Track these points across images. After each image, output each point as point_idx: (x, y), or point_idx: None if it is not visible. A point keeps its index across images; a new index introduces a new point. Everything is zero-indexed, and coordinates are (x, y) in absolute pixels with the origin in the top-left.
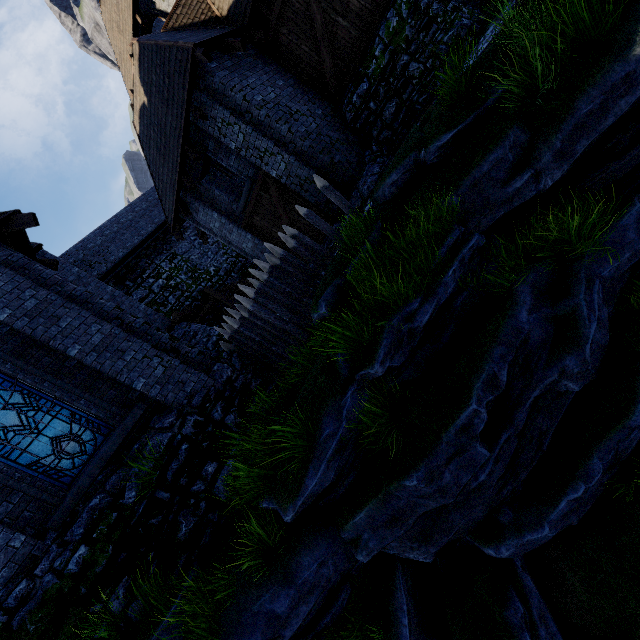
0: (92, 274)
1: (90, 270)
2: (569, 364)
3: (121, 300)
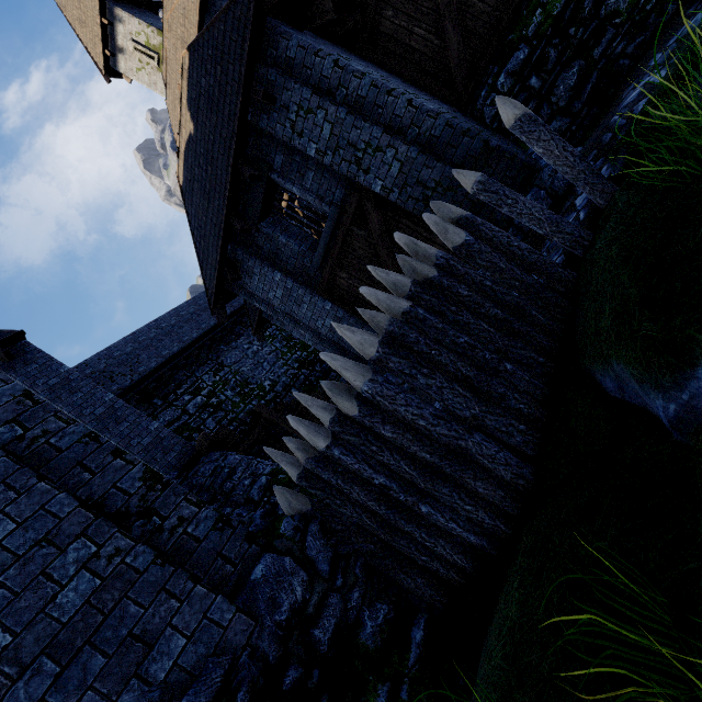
0: (111, 388)
1: (109, 383)
2: None
3: (122, 414)
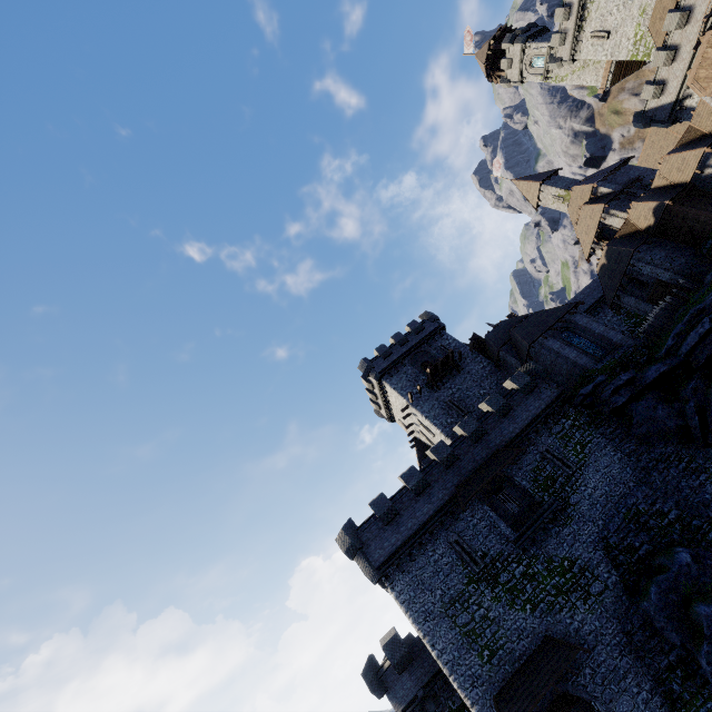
0: None
1: None
2: None
3: None
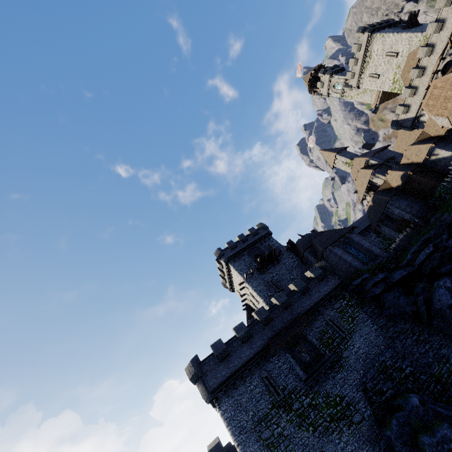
0: None
1: None
2: (449, 241)
3: None
